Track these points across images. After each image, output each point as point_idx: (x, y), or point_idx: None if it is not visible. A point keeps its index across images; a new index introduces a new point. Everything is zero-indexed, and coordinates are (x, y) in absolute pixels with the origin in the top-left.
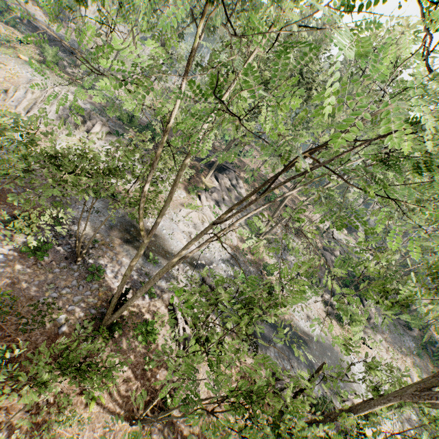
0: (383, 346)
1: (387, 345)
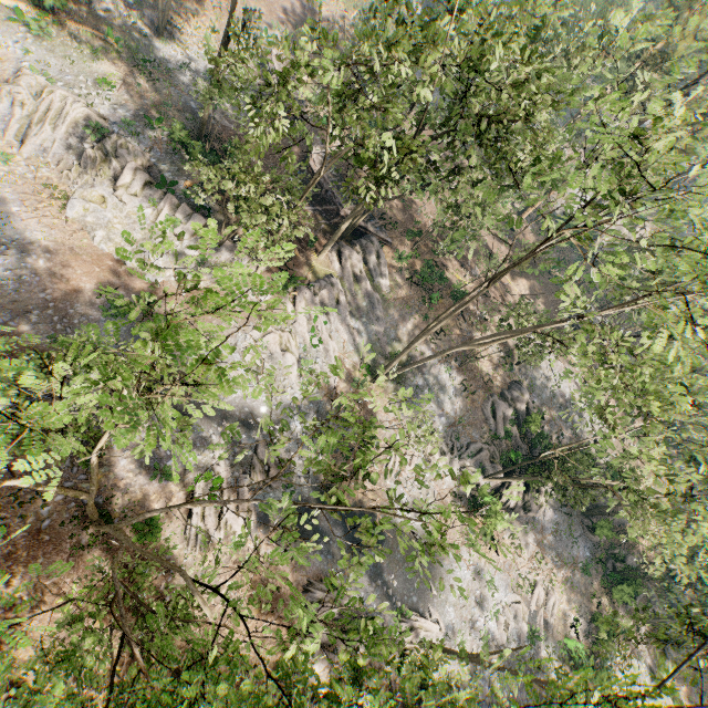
0: (530, 550)
1: (537, 549)
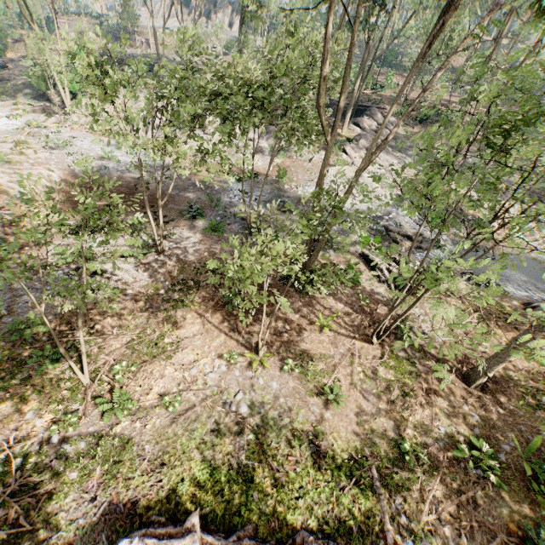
0: None
1: None
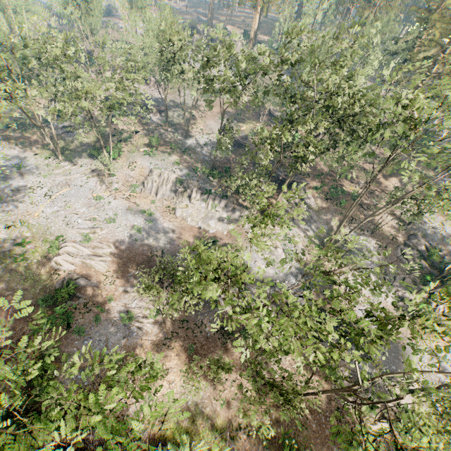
0: None
1: None
